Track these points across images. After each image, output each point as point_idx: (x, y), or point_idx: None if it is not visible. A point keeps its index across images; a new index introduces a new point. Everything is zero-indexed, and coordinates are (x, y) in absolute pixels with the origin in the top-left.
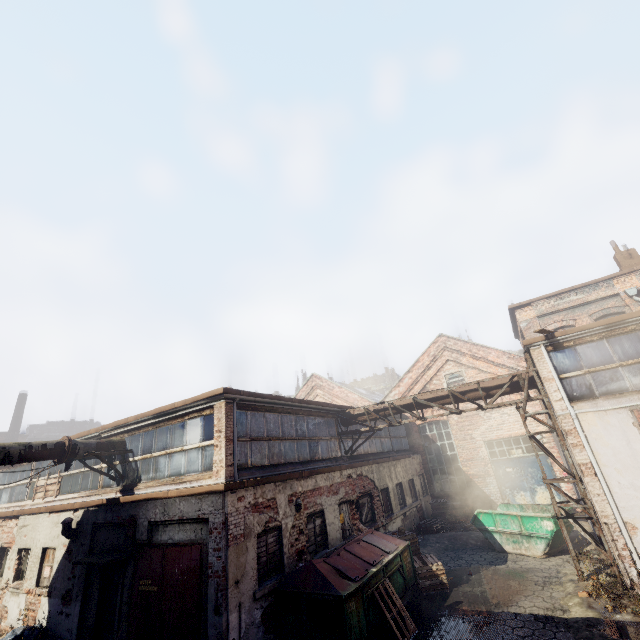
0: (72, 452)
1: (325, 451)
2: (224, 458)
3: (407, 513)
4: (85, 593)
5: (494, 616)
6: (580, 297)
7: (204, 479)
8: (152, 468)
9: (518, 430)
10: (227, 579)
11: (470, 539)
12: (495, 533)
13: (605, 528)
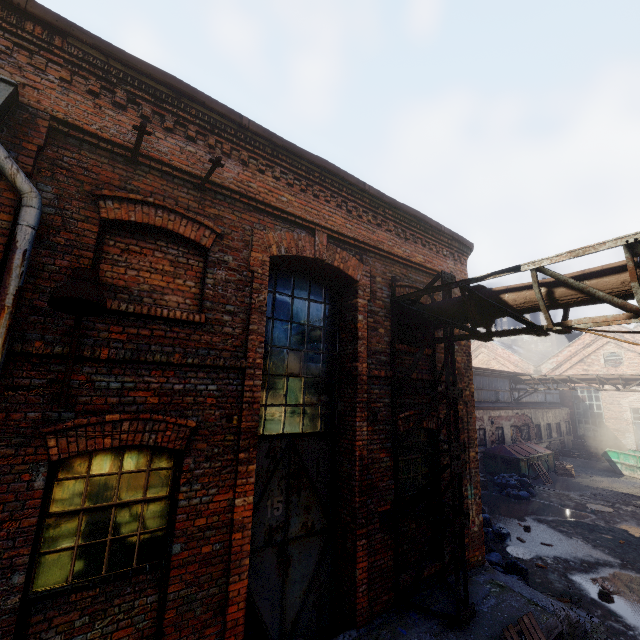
0: None
1: (502, 398)
2: None
3: (552, 442)
4: None
5: (598, 488)
6: None
7: None
8: None
9: None
10: None
11: (599, 465)
12: (617, 463)
13: None
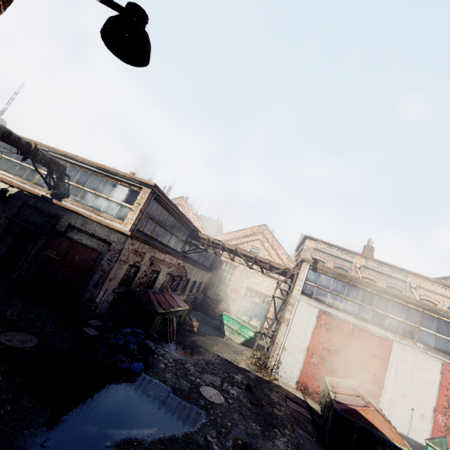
0: (33, 153)
1: (175, 245)
2: (134, 219)
3: (190, 296)
4: (1, 236)
5: (210, 352)
6: (338, 253)
7: (116, 222)
8: (80, 195)
9: (265, 291)
10: (108, 276)
11: (211, 322)
12: (226, 325)
13: (275, 344)
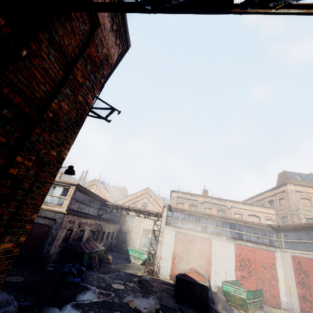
0: None
1: (93, 212)
2: (68, 204)
3: (107, 242)
4: None
5: (120, 271)
6: (189, 196)
7: (57, 207)
8: None
9: (154, 228)
10: (56, 238)
11: (122, 256)
12: (131, 255)
13: (156, 257)
